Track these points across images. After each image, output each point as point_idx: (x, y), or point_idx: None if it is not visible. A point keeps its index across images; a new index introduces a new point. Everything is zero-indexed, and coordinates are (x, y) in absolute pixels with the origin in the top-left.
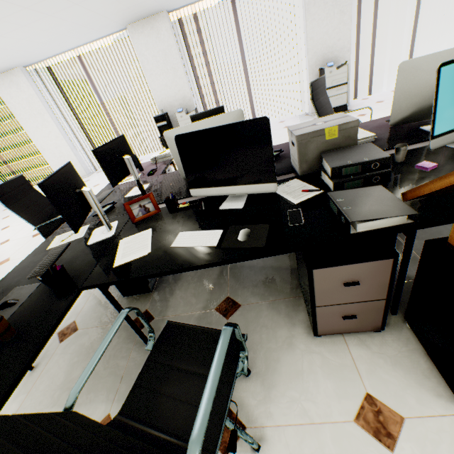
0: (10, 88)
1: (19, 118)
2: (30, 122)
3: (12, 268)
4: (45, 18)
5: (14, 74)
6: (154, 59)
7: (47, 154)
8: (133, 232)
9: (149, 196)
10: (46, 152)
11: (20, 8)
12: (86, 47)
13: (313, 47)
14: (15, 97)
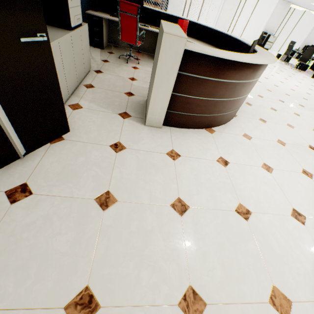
0: None
1: (226, 2)
2: (227, 6)
3: None
4: None
5: None
6: (277, 14)
7: (219, 21)
8: None
9: None
10: (220, 19)
11: None
12: None
13: (308, 38)
14: None
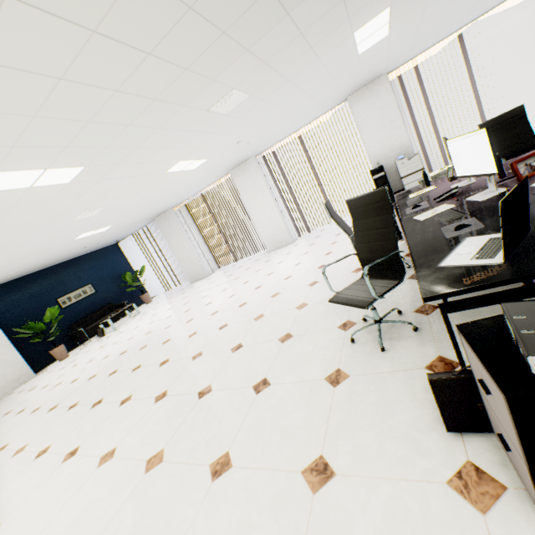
0: (243, 175)
1: (245, 198)
2: (252, 200)
3: (290, 295)
4: (305, 101)
5: (248, 163)
6: (371, 118)
7: (260, 227)
8: (534, 181)
9: (534, 154)
10: (260, 224)
11: (301, 94)
12: (303, 129)
13: None
14: (245, 182)
